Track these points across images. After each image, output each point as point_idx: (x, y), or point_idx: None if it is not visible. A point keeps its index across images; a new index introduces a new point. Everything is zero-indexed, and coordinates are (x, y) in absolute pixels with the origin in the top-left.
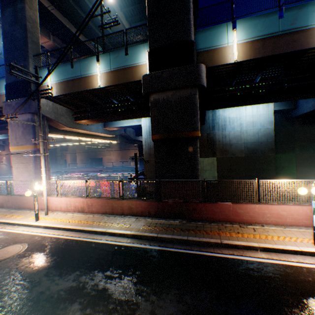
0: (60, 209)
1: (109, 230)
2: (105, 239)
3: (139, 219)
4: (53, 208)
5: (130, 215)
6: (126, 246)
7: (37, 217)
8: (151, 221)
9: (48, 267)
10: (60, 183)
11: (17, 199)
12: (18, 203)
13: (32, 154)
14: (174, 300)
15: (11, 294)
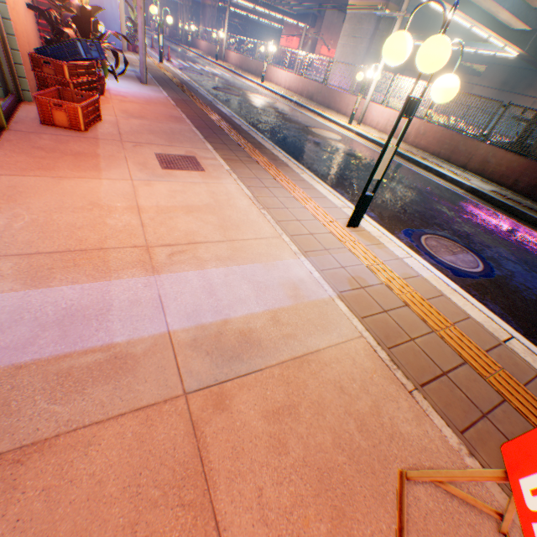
0: (374, 126)
1: (436, 169)
2: (427, 175)
3: (486, 184)
4: (365, 122)
5: (473, 174)
6: (454, 192)
7: (350, 120)
8: (509, 195)
9: (363, 160)
10: (394, 83)
11: (330, 93)
12: (328, 100)
13: (387, 11)
14: (506, 246)
15: (336, 156)
